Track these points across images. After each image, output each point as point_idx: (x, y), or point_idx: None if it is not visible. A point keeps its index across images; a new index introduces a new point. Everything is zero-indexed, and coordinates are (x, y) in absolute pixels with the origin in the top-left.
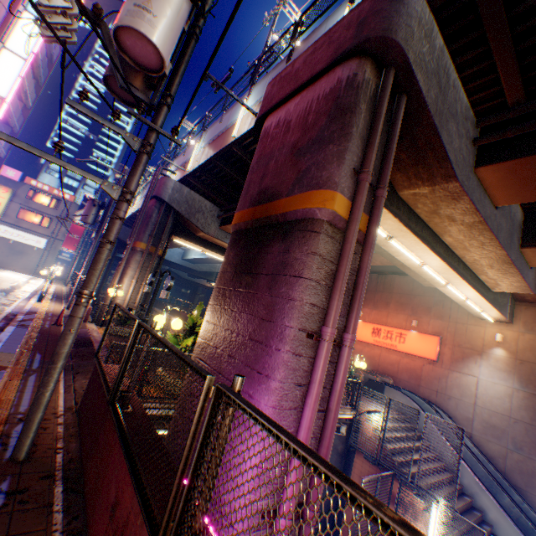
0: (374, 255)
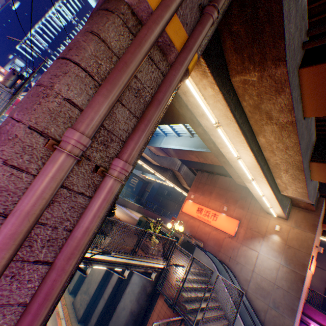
0: (208, 153)
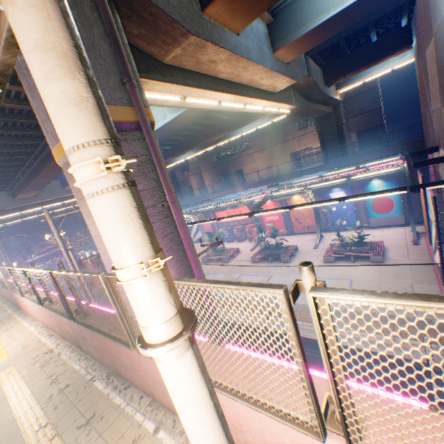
0: None
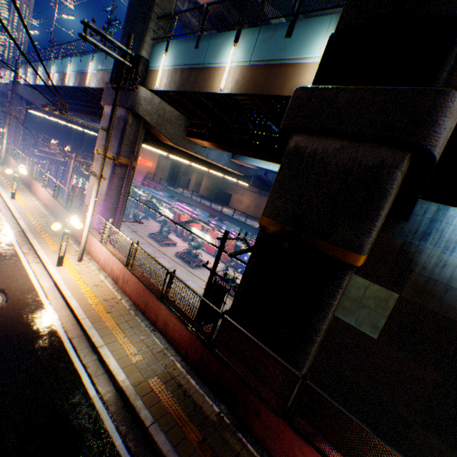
0: None
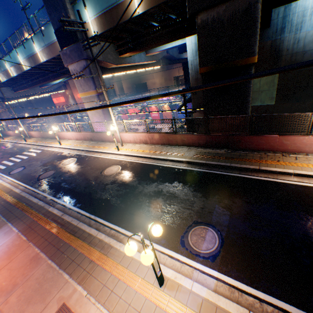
0: None
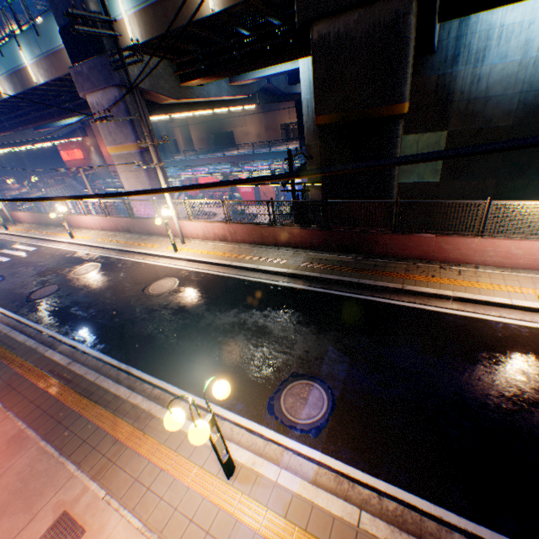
0: None
